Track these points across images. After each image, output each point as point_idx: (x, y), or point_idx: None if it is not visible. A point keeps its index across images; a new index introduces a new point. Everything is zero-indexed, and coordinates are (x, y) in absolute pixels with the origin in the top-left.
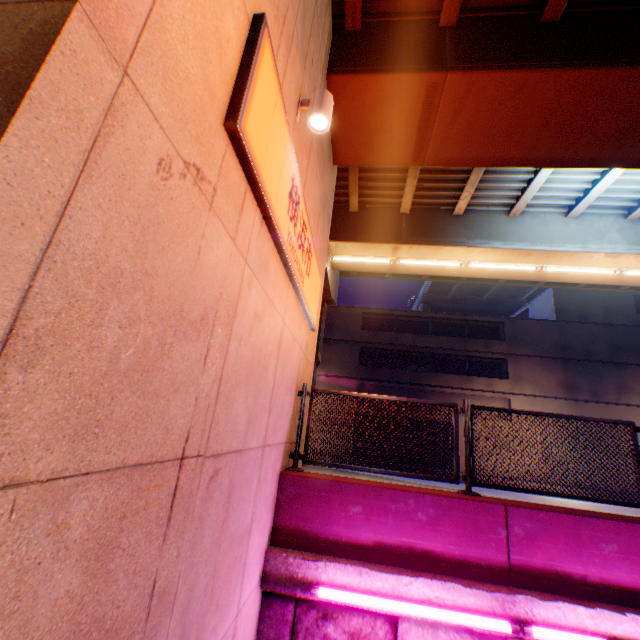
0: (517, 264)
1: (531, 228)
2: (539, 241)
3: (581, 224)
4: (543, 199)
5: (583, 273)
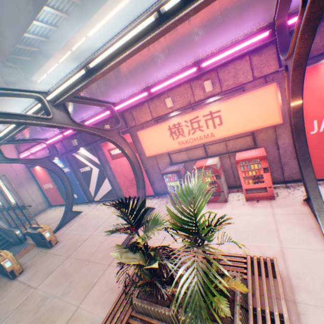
0: (66, 54)
1: (54, 43)
2: (57, 47)
3: (61, 31)
4: (46, 31)
5: (84, 42)
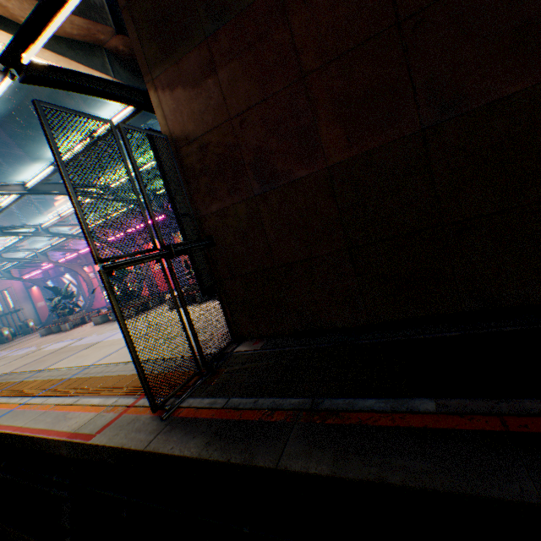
0: None
1: None
2: (66, 197)
3: None
4: None
5: None
